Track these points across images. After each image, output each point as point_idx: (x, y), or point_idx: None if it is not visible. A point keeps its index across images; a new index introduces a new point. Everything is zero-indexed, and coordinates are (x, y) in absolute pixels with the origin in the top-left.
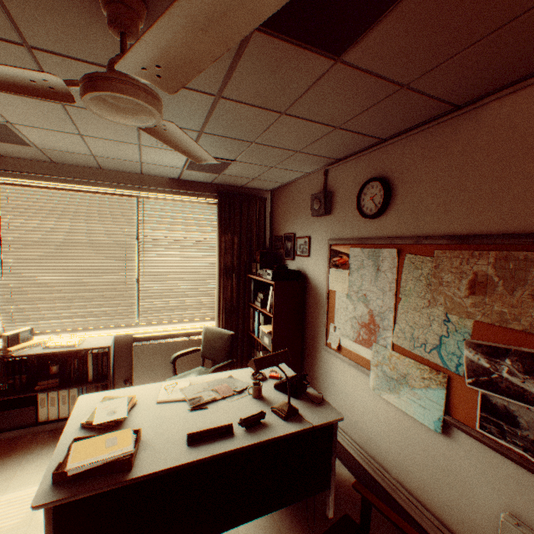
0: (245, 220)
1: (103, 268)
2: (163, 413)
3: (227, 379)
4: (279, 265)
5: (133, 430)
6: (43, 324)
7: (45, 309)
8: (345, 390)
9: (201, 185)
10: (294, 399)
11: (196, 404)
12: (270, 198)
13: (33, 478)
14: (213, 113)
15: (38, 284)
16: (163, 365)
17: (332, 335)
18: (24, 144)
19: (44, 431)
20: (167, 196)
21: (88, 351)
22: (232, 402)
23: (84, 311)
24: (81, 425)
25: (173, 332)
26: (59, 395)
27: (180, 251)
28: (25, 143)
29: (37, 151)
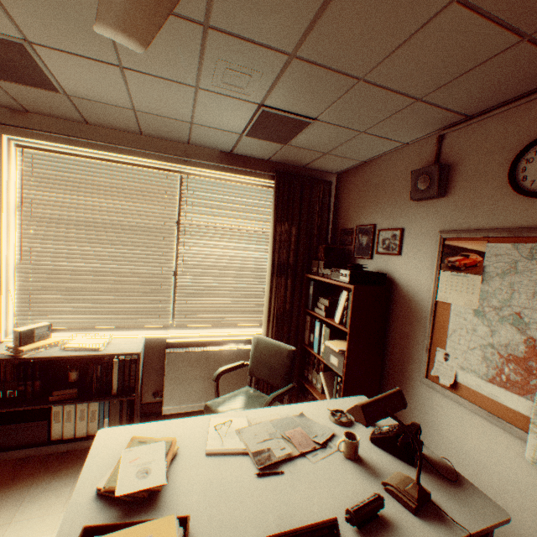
0: (306, 208)
1: (137, 256)
2: (218, 477)
3: (298, 418)
4: (356, 264)
5: (178, 518)
6: (64, 318)
7: (67, 302)
8: (463, 447)
9: (256, 162)
10: (410, 467)
11: (265, 463)
12: (335, 182)
13: (34, 528)
14: (330, 2)
15: (61, 270)
16: (199, 379)
17: (440, 366)
18: (50, 88)
19: (56, 453)
20: (215, 173)
21: (113, 356)
22: (317, 464)
23: (112, 307)
24: (96, 491)
25: (212, 339)
26: (76, 409)
27: (226, 241)
28: (51, 84)
29: (67, 102)
